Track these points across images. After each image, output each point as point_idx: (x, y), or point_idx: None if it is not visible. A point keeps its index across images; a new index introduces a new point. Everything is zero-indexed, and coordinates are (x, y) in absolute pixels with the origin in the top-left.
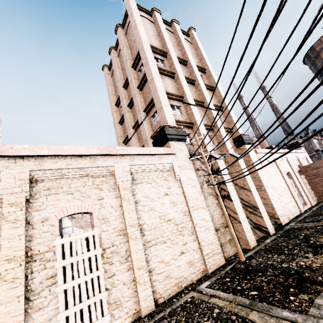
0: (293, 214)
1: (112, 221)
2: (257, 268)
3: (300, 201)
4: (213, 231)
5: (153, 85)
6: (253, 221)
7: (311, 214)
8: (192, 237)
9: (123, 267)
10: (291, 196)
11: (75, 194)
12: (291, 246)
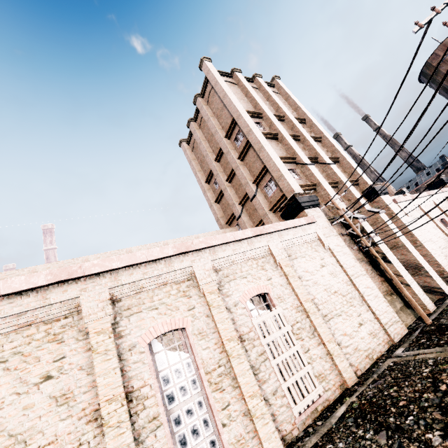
0: None
1: (287, 299)
2: None
3: None
4: (383, 299)
5: (264, 153)
6: (419, 284)
7: None
8: (364, 307)
9: (313, 342)
10: None
11: (248, 277)
12: None
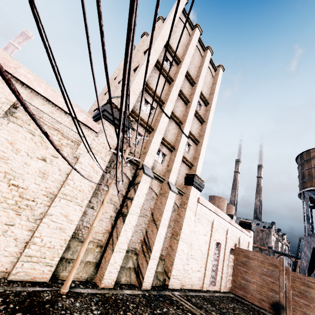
0: (192, 285)
1: None
2: (51, 311)
3: (210, 277)
4: (66, 237)
5: (139, 68)
6: (139, 261)
7: (206, 297)
8: (30, 224)
9: None
10: (204, 266)
11: None
12: (131, 313)
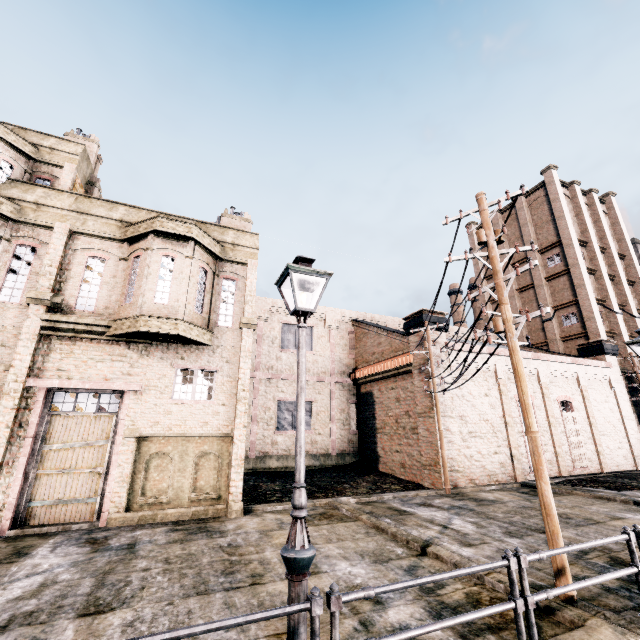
0: None
1: (580, 411)
2: None
3: None
4: None
5: (583, 291)
6: None
7: None
8: (625, 440)
9: (589, 441)
10: None
11: (562, 388)
12: None
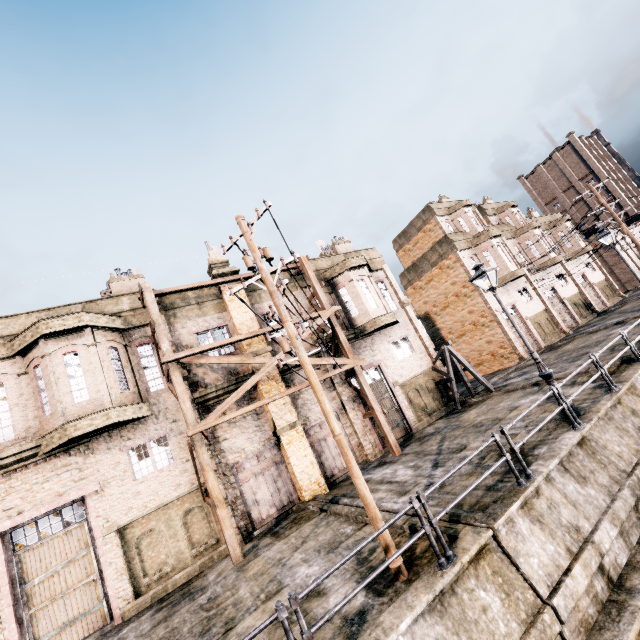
0: None
1: None
2: None
3: None
4: None
5: (617, 193)
6: None
7: None
8: None
9: None
10: None
11: None
12: None
